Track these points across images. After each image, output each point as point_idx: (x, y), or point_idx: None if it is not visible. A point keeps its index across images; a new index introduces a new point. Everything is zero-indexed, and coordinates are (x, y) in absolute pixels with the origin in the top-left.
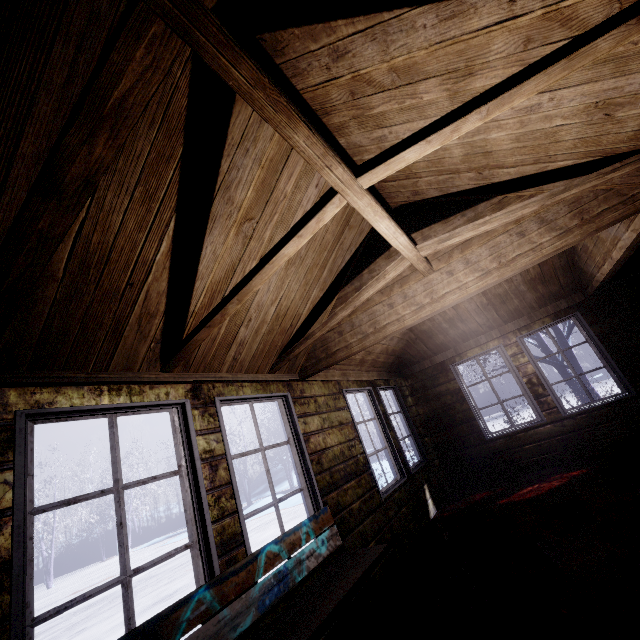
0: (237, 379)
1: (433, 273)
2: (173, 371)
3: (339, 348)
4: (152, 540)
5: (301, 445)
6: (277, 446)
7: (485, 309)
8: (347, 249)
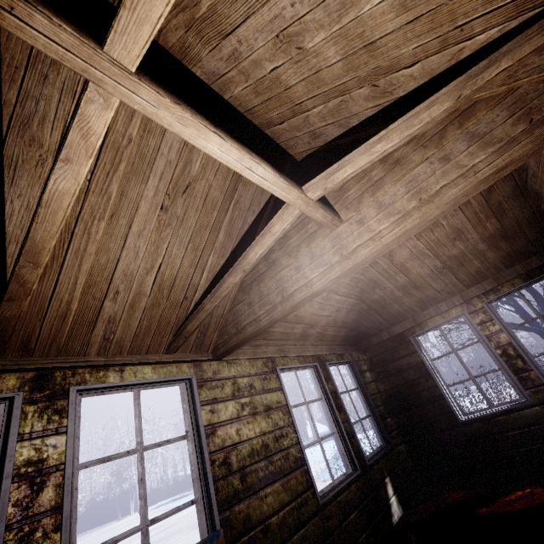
0: (112, 362)
1: (341, 225)
2: (5, 357)
3: (248, 322)
4: (159, 502)
5: (200, 441)
6: (166, 444)
7: (441, 273)
8: (247, 209)
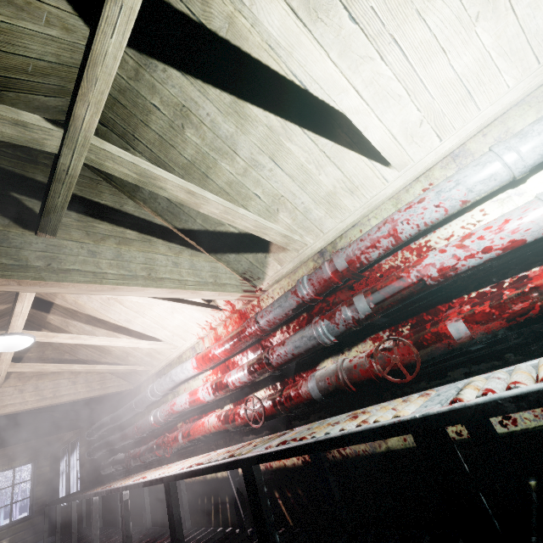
0: None
1: None
2: None
3: None
4: None
5: None
6: None
7: None
8: None
